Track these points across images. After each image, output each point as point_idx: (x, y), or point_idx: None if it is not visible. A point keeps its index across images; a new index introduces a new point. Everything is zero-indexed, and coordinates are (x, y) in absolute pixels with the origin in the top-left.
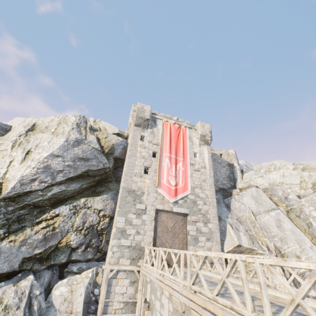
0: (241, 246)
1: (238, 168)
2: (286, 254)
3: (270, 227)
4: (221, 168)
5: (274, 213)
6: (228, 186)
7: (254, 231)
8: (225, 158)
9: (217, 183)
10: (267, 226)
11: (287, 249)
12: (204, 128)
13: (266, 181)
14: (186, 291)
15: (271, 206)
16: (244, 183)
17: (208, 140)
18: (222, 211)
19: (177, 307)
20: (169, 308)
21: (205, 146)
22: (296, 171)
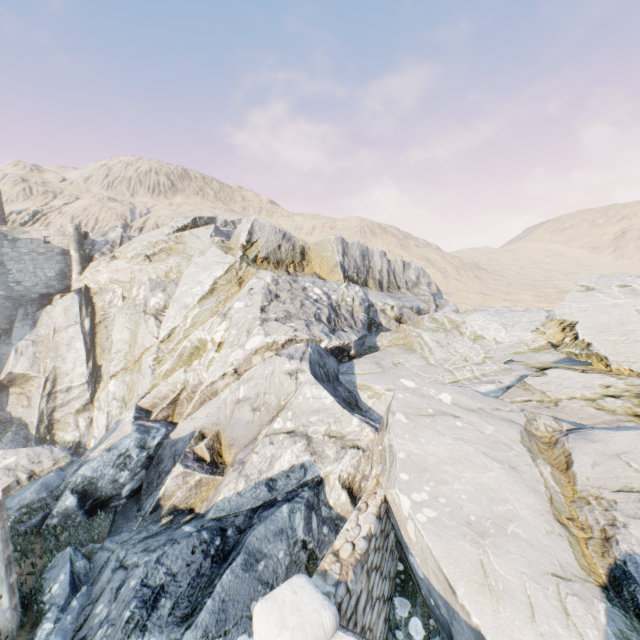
0: (13, 373)
1: (75, 258)
2: (60, 373)
3: (61, 347)
4: (46, 262)
5: (72, 329)
6: (59, 288)
7: (45, 352)
8: (58, 243)
9: (38, 289)
10: (59, 345)
11: (64, 368)
12: None
13: (103, 278)
14: None
15: (76, 319)
16: (79, 283)
17: None
18: (21, 332)
19: None
20: None
21: None
22: (129, 264)
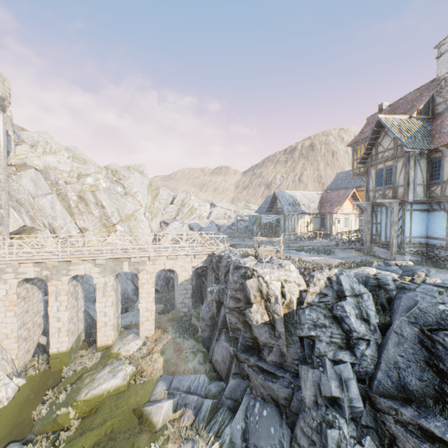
0: (26, 226)
1: (14, 139)
2: (55, 228)
3: (47, 209)
4: None
5: (51, 197)
6: None
7: (33, 212)
8: None
9: None
10: (45, 208)
11: (57, 224)
12: (5, 86)
13: (43, 163)
14: (68, 256)
15: (49, 190)
16: (19, 160)
17: (7, 107)
18: None
19: (54, 265)
20: (35, 270)
21: (0, 113)
22: (71, 161)
